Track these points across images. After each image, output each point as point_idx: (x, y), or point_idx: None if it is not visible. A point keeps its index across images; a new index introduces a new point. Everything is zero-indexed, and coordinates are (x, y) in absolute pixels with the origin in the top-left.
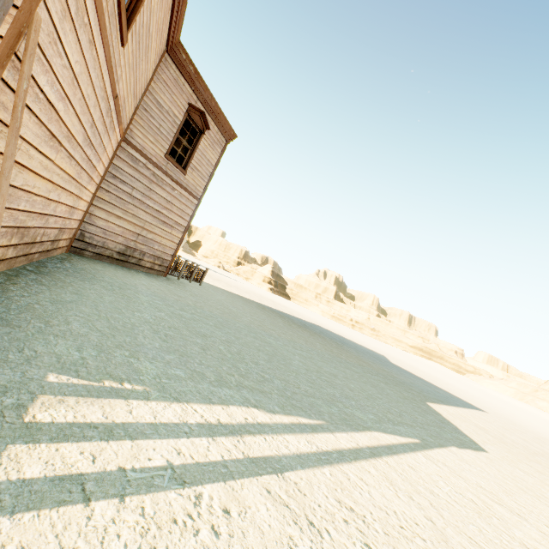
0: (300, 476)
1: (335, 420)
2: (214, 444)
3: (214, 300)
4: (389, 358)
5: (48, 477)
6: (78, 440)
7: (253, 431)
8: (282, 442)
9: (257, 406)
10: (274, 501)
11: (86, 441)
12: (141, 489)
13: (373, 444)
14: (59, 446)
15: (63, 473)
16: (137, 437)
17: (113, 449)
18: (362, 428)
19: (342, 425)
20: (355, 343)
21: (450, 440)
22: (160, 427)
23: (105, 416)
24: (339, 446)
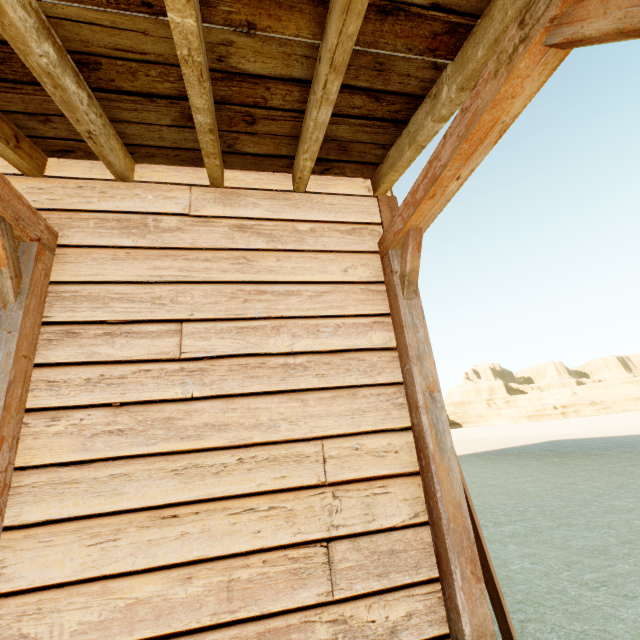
0: None
1: None
2: None
3: None
4: None
5: None
6: None
7: None
8: None
9: None
10: None
11: None
12: None
13: None
14: None
15: None
16: None
17: None
18: None
19: None
20: (626, 436)
21: None
22: None
23: None
24: None
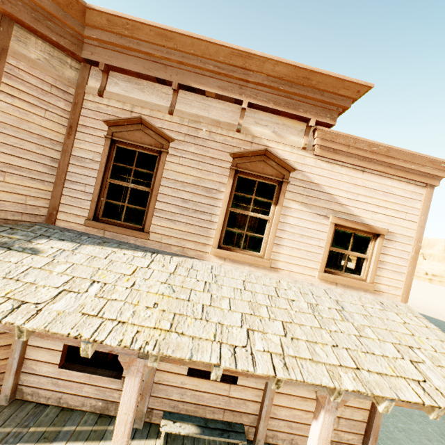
0: None
1: None
2: None
3: None
4: None
5: None
6: None
7: None
8: None
9: None
10: None
11: None
12: None
13: None
14: None
15: None
16: None
17: None
18: None
19: None
20: None
21: None
22: None
23: None
24: None
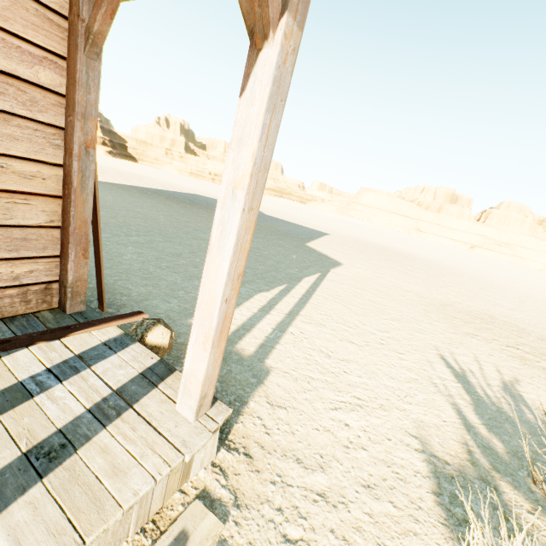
0: (304, 312)
1: (289, 281)
2: (273, 315)
3: (115, 206)
4: (262, 211)
5: (258, 348)
6: (244, 336)
7: (274, 303)
8: (286, 302)
9: (260, 290)
10: (307, 323)
11: (246, 335)
12: (279, 339)
13: (310, 285)
14: (244, 340)
15: (258, 346)
16: (253, 326)
17: (255, 333)
18: (300, 279)
19: (293, 282)
20: None
21: (329, 266)
22: (252, 319)
23: (234, 325)
24: (302, 293)
